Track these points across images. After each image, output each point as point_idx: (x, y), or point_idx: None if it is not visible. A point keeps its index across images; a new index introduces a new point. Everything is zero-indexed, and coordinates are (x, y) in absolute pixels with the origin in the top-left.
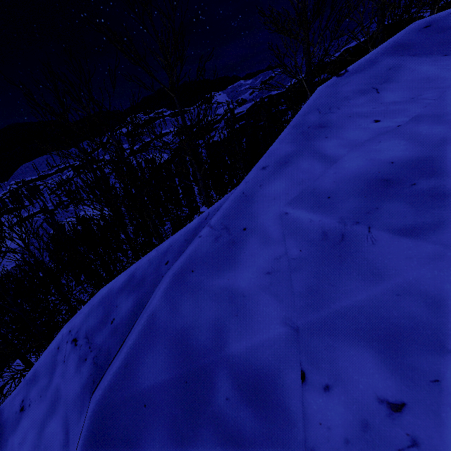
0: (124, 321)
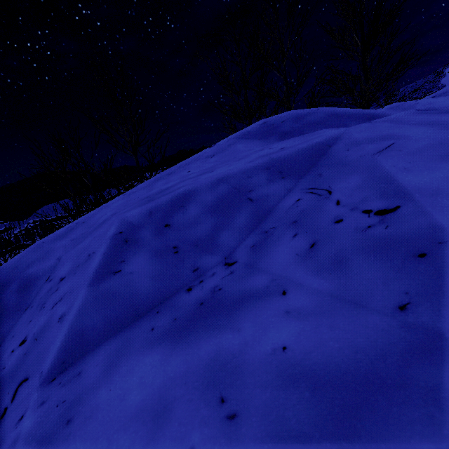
0: None
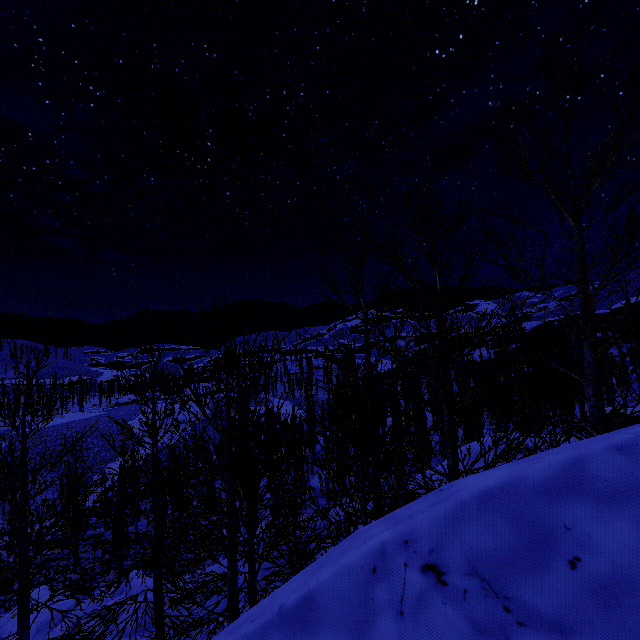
0: (637, 578)
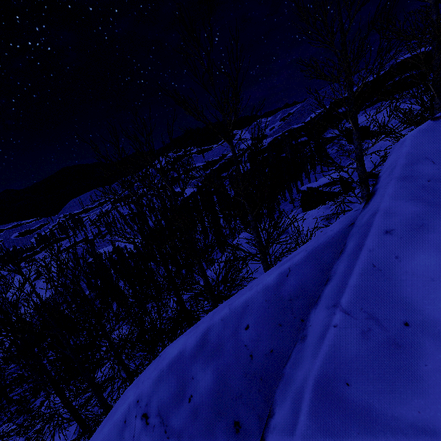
0: (205, 402)
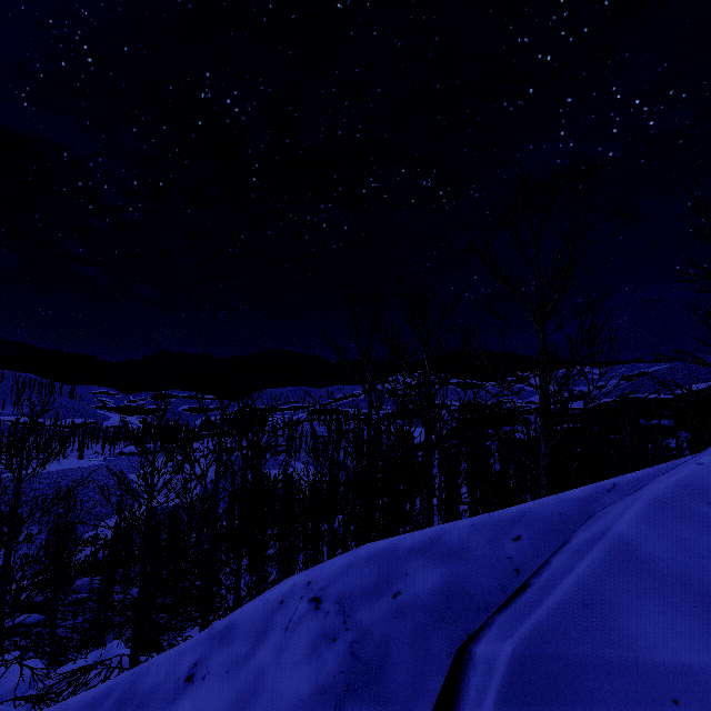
0: (421, 603)
